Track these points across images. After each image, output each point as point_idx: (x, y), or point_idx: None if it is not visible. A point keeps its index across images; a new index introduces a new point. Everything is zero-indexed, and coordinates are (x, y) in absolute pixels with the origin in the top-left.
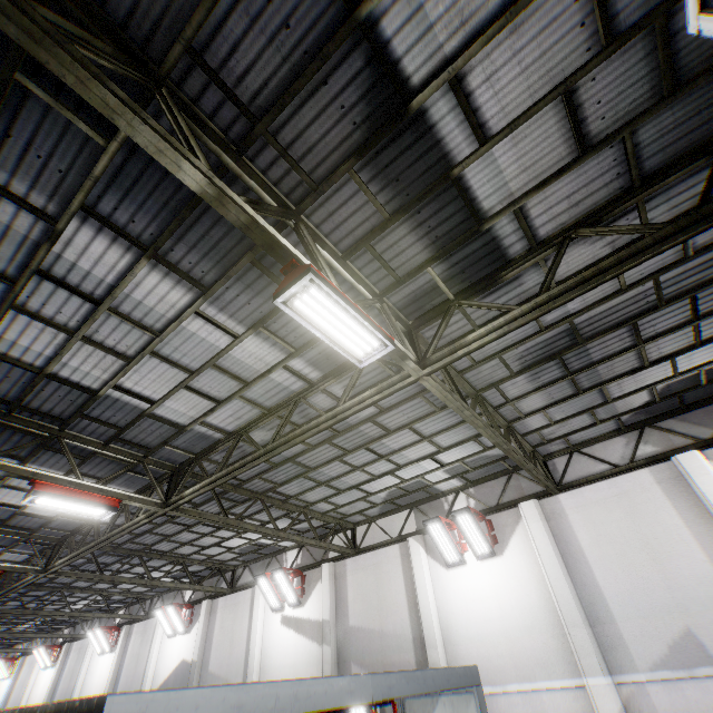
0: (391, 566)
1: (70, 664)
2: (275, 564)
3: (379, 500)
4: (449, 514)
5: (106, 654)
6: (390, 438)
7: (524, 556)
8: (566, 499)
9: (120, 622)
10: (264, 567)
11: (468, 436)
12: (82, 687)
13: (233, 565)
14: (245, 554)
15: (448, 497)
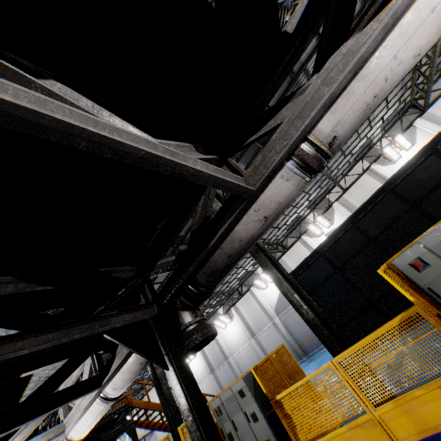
0: (367, 182)
1: (207, 347)
2: (303, 225)
3: (352, 160)
4: (382, 148)
5: (228, 325)
6: (377, 109)
7: (424, 137)
8: (430, 110)
9: (224, 311)
10: (298, 231)
11: (398, 98)
12: (226, 344)
13: (279, 242)
14: (290, 228)
15: (377, 144)
